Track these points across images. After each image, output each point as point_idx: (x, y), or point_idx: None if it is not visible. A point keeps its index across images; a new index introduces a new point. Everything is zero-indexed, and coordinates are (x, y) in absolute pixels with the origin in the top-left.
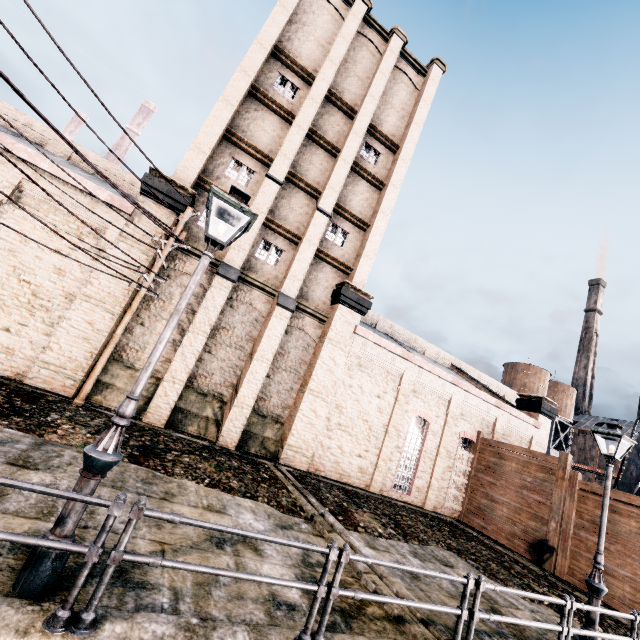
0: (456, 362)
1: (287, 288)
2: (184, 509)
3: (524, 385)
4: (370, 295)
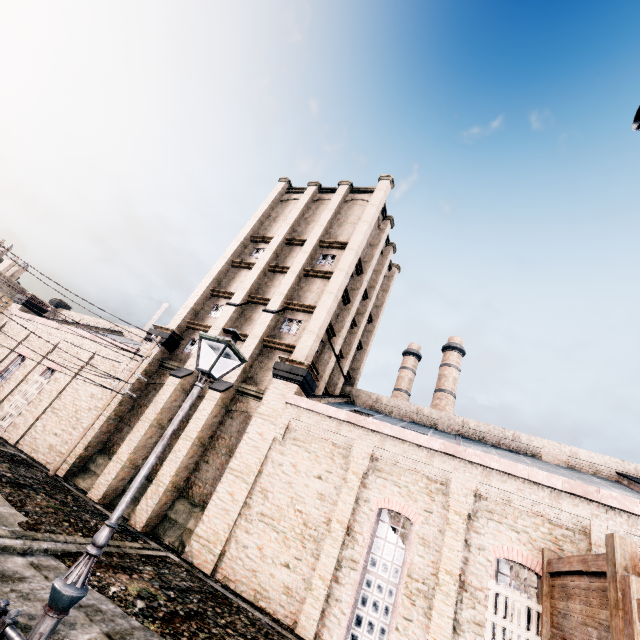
0: (627, 468)
1: (228, 376)
2: None
3: None
4: (304, 362)
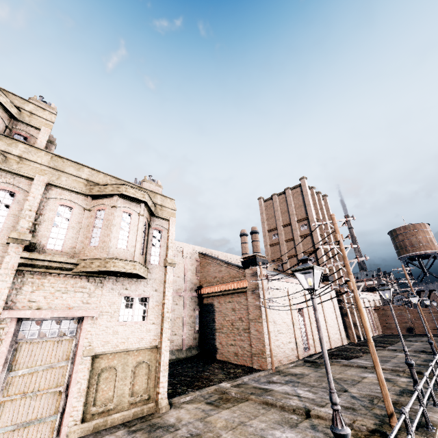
0: None
1: (345, 288)
2: (416, 344)
3: None
4: None
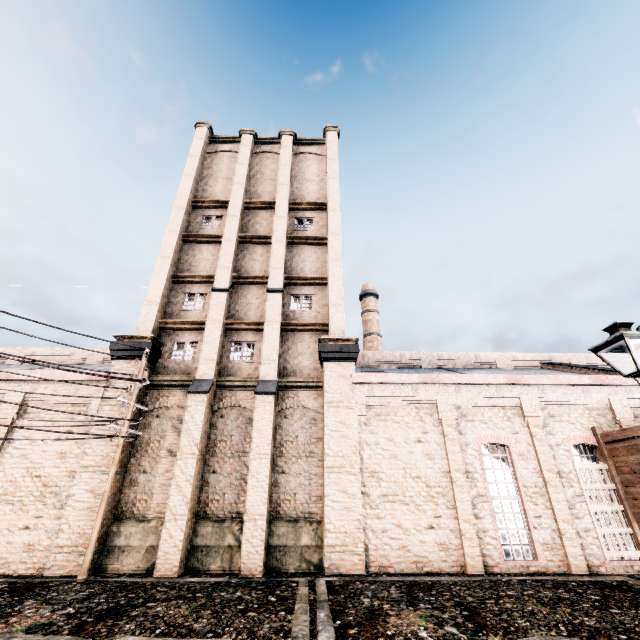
0: (545, 357)
1: (264, 373)
2: None
3: None
4: (352, 338)
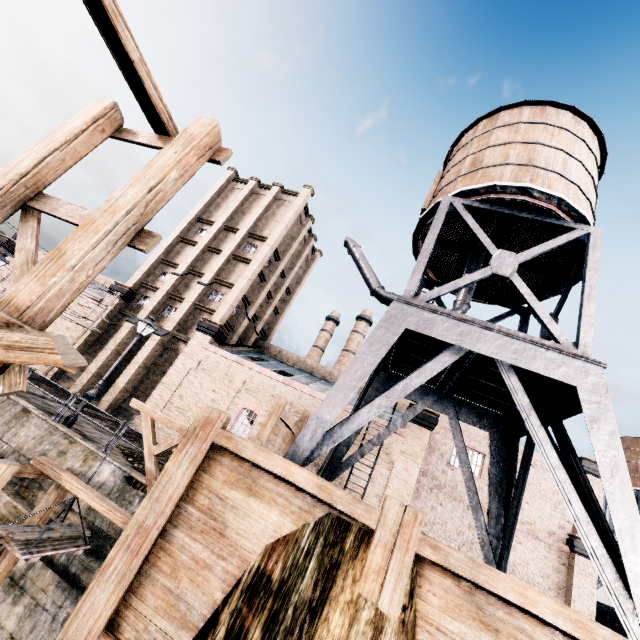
0: None
1: (167, 326)
2: None
3: (635, 469)
4: (218, 323)
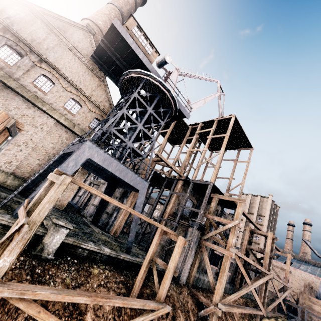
0: None
1: None
2: None
3: None
4: (263, 249)
